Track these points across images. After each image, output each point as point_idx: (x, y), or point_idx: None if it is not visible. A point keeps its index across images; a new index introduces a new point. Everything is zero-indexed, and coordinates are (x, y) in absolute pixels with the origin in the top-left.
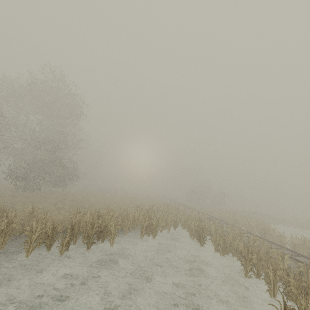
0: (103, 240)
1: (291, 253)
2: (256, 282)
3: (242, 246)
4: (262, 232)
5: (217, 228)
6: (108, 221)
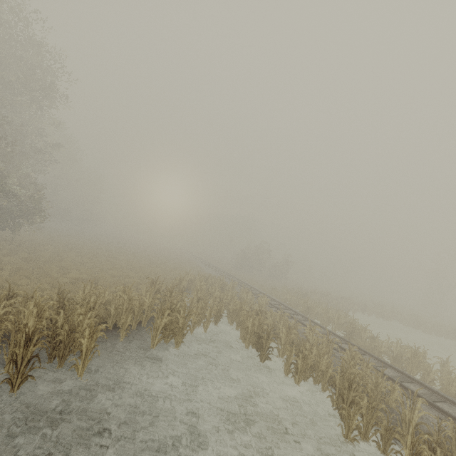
0: (62, 362)
1: (400, 377)
2: (361, 446)
3: (339, 373)
4: (347, 330)
5: (290, 330)
6: (78, 319)
